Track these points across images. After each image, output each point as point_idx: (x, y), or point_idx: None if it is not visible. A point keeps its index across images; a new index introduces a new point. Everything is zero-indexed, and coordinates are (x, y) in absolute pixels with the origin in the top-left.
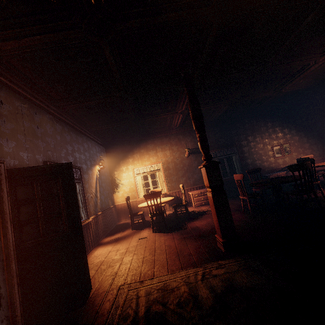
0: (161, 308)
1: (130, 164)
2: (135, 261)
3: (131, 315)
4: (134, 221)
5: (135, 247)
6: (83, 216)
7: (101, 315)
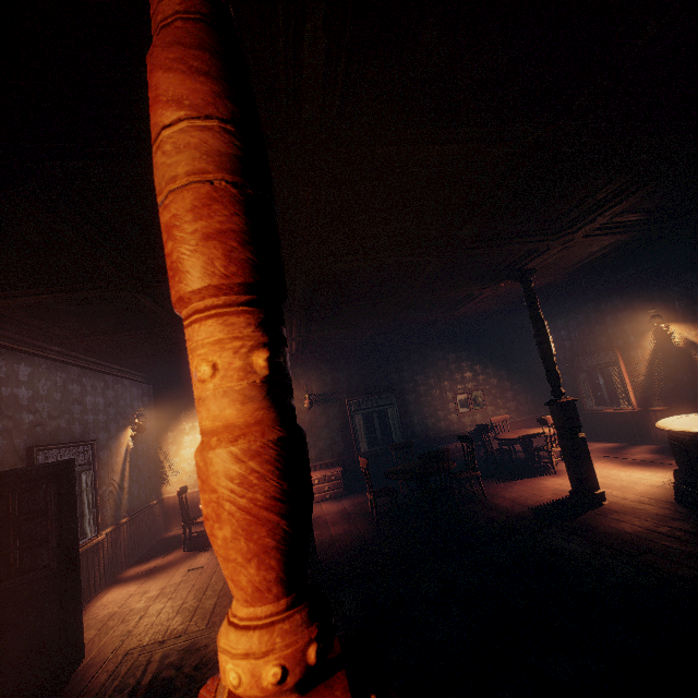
0: (173, 673)
1: None
2: (167, 611)
3: (131, 684)
4: (193, 533)
5: (177, 585)
6: (88, 531)
7: (91, 689)
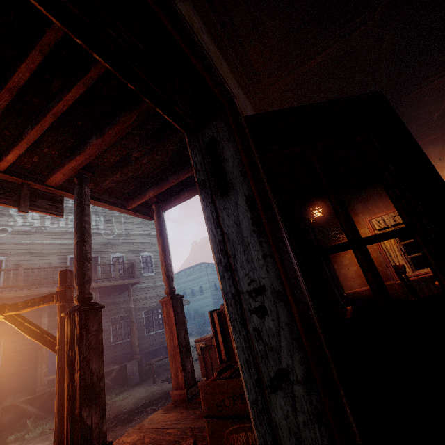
0: None
1: (360, 214)
2: None
3: None
4: None
5: None
6: (337, 296)
7: None
